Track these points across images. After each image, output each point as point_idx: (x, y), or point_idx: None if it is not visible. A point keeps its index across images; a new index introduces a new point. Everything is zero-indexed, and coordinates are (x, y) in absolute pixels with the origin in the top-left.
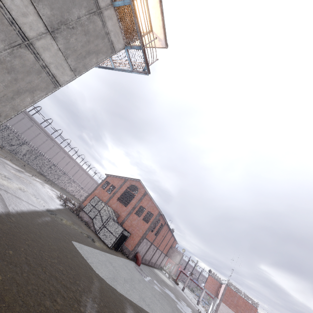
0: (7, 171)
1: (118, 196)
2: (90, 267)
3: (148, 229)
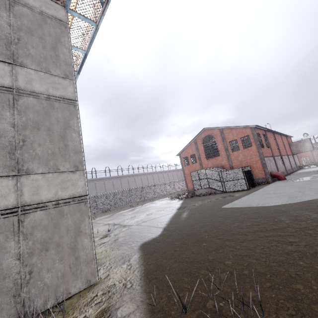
0: (128, 215)
1: (204, 157)
2: (263, 207)
3: (258, 149)
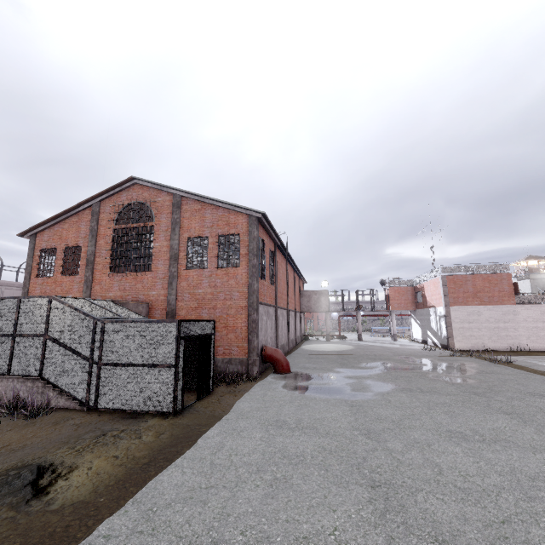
0: None
1: (107, 263)
2: None
3: (252, 278)
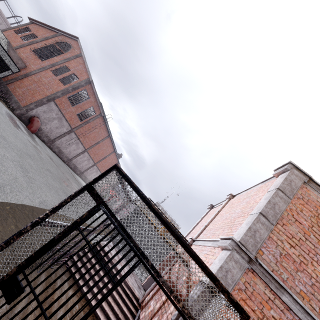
0: None
1: (36, 47)
2: None
3: (62, 91)
